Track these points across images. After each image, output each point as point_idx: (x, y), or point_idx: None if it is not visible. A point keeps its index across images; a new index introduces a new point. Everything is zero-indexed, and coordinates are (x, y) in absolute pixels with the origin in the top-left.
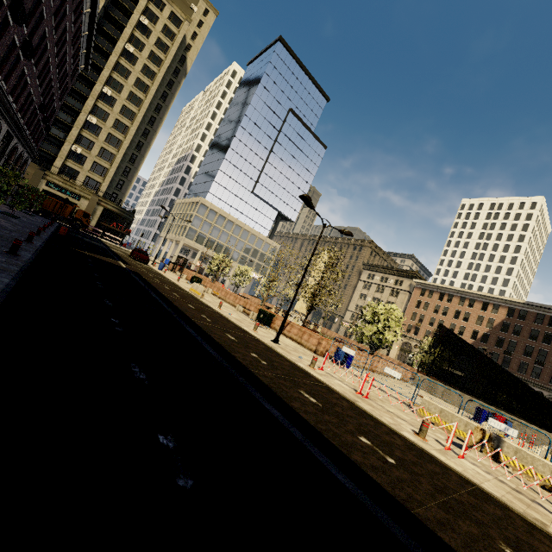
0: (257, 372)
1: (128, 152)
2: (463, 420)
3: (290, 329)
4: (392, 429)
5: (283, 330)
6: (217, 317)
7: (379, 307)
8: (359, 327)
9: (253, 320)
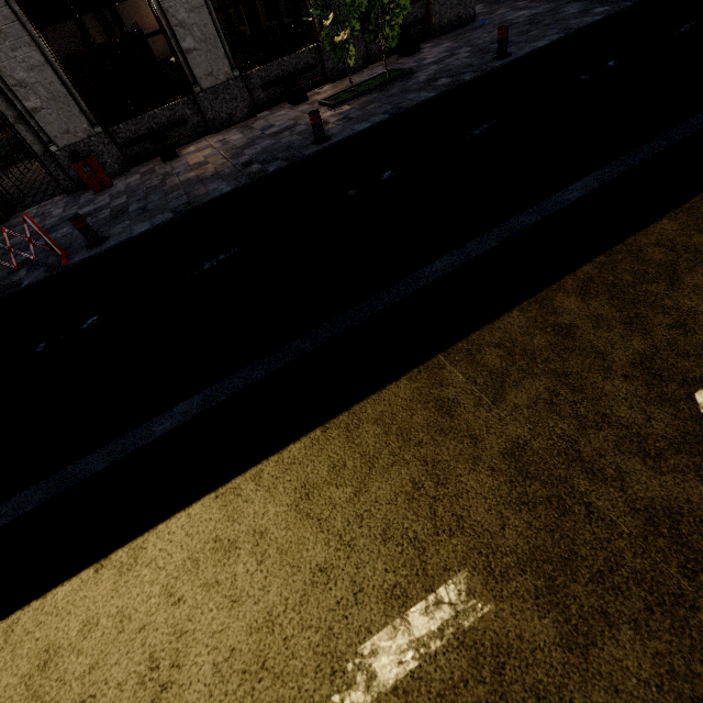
0: None
1: None
2: None
3: None
4: None
5: None
6: None
7: None
8: None
9: None
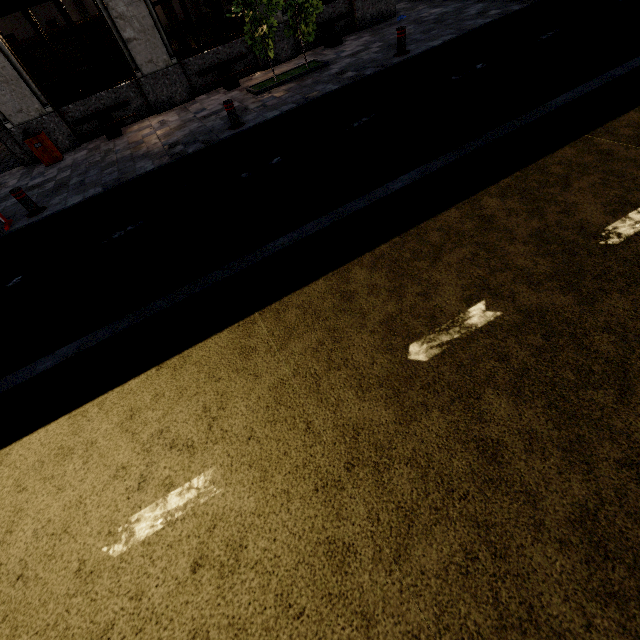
0: (604, 142)
1: None
2: None
3: None
4: None
5: None
6: None
7: None
8: None
9: None
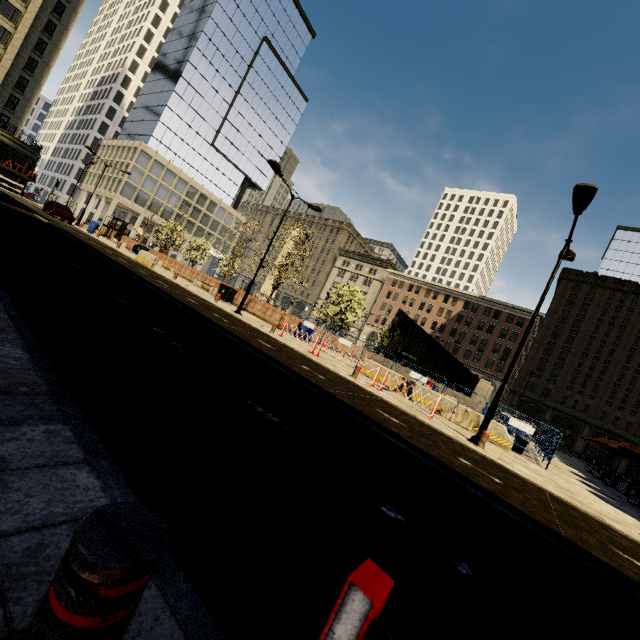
0: (220, 323)
1: (22, 53)
2: (392, 373)
3: (253, 306)
4: (331, 371)
5: (246, 307)
6: (175, 286)
7: (344, 289)
8: (324, 308)
9: (213, 295)
